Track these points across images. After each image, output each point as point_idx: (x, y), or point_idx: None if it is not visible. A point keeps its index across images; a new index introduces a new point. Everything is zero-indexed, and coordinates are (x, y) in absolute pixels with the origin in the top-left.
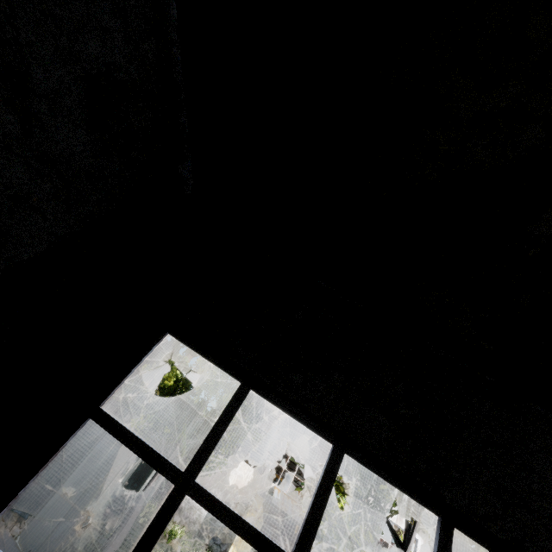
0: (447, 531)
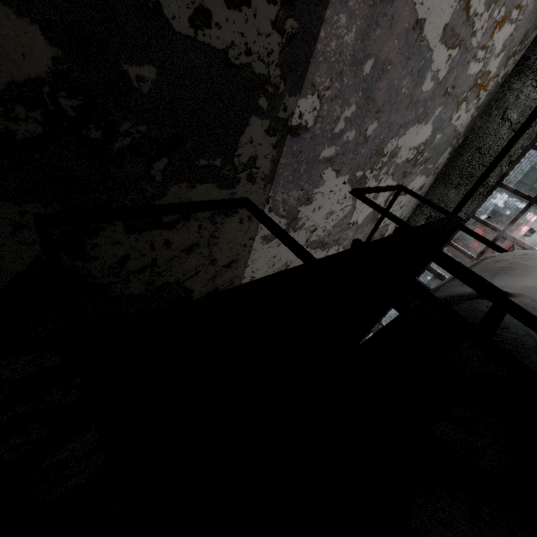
0: None
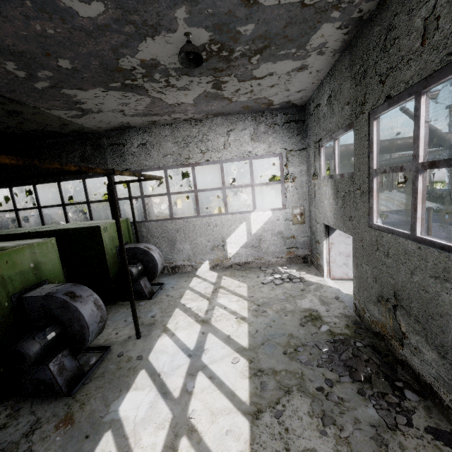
0: (34, 187)
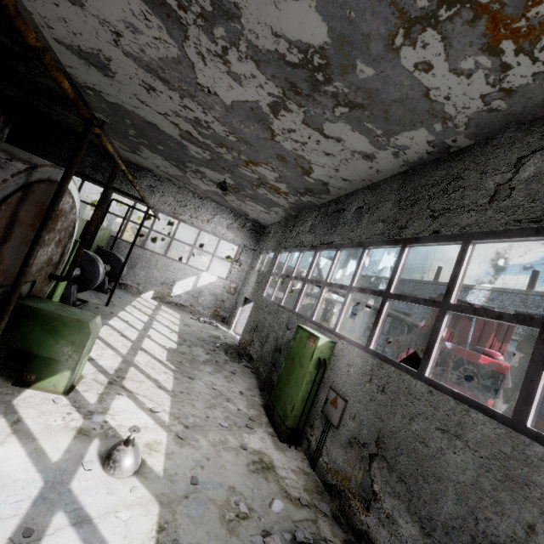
0: None
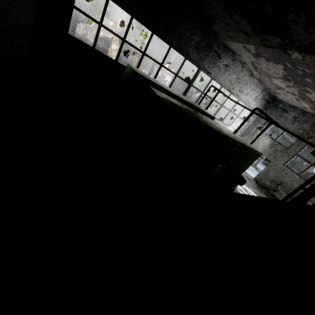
0: (152, 35)
